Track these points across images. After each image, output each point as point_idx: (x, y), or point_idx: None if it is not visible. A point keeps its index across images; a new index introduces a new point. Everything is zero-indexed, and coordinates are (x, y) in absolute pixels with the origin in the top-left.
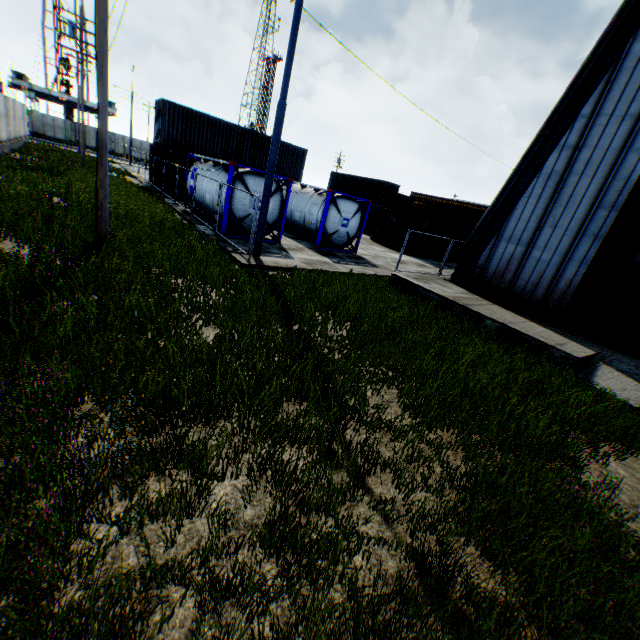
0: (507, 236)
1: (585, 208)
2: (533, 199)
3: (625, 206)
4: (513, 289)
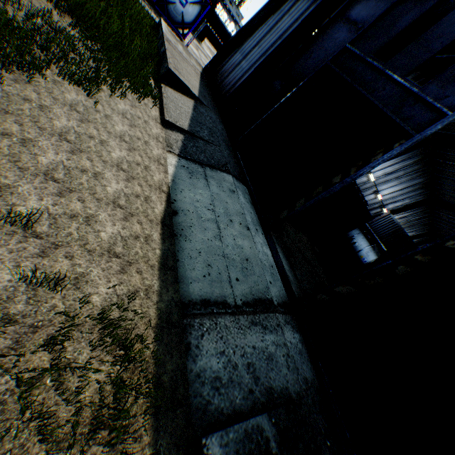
0: (242, 49)
1: (277, 38)
2: (266, 27)
3: (287, 38)
4: (222, 84)
